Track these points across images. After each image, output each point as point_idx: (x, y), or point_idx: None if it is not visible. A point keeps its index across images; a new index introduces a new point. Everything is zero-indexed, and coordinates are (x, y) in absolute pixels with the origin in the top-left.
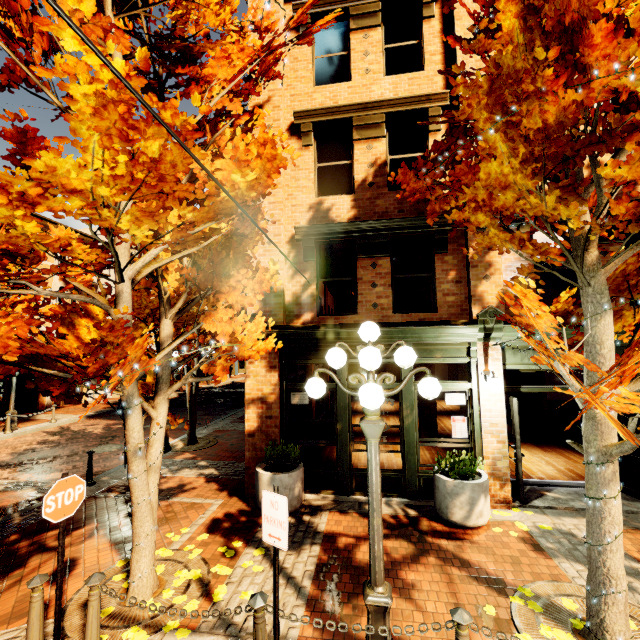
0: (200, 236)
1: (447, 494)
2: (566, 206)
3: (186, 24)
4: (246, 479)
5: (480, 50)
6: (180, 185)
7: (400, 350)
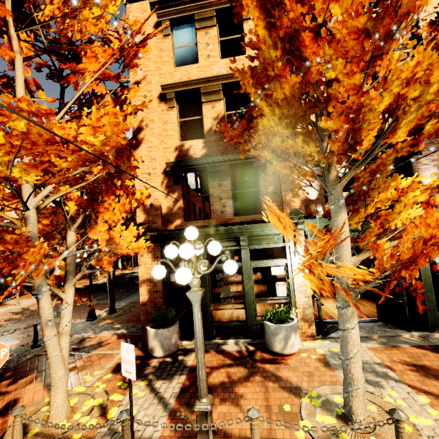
0: (77, 177)
1: (271, 334)
2: (308, 146)
3: (73, 33)
4: (142, 334)
5: (253, 47)
6: (50, 146)
7: (210, 244)
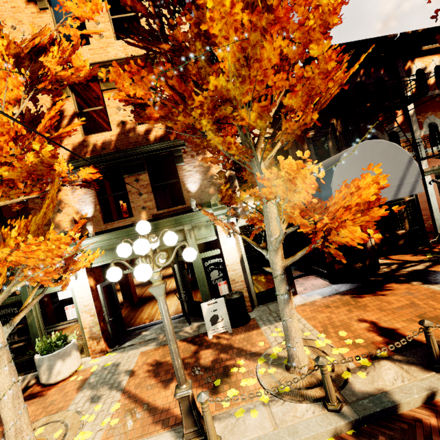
0: None
1: (37, 367)
2: None
3: None
4: None
5: None
6: None
7: None
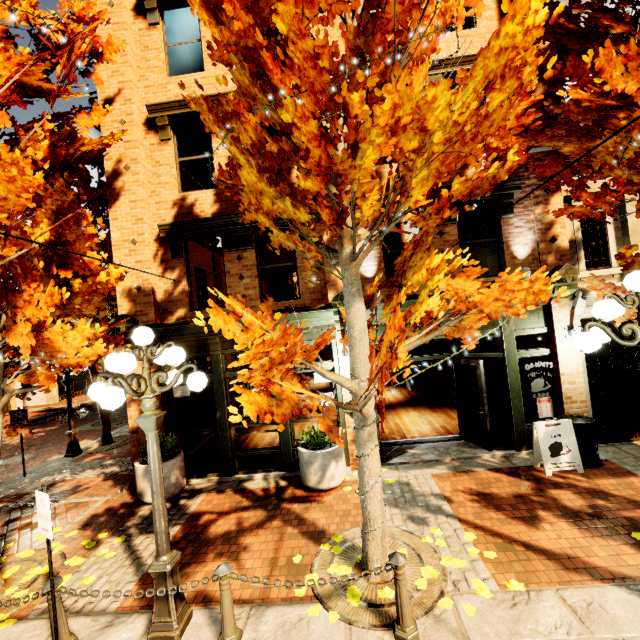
0: None
1: (304, 464)
2: (299, 211)
3: None
4: (134, 473)
5: (225, 63)
6: None
7: (166, 351)
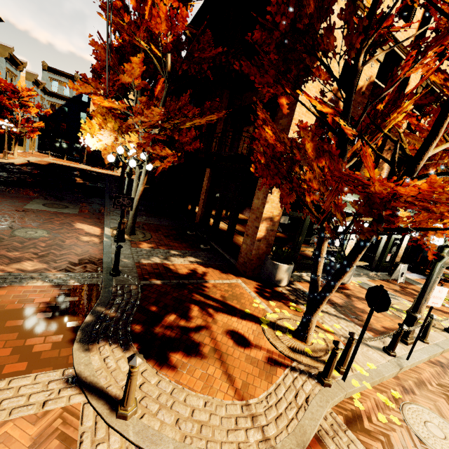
0: None
1: None
2: None
3: None
4: (249, 266)
5: None
6: None
7: None
